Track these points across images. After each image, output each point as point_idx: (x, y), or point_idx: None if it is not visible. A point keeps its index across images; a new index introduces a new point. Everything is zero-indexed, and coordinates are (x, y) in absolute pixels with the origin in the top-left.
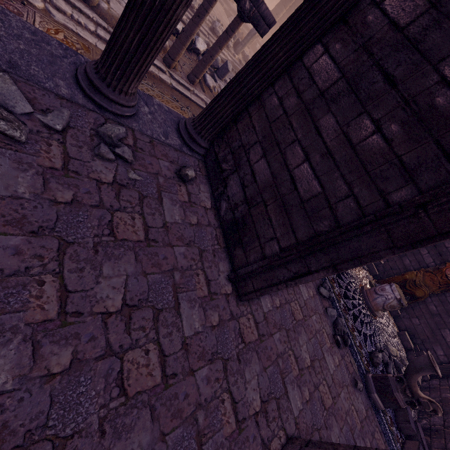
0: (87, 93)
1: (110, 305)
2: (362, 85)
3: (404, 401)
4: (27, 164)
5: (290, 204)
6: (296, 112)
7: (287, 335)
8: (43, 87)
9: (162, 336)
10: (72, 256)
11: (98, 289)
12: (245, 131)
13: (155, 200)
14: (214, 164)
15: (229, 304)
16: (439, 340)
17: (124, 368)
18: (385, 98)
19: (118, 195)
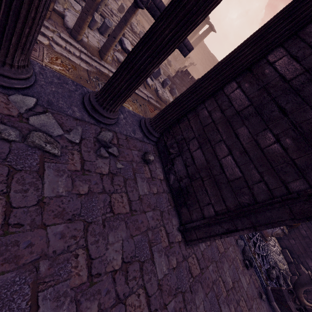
0: (90, 113)
1: (115, 264)
2: (264, 111)
3: (295, 307)
4: (62, 170)
5: (220, 182)
6: (221, 122)
7: (217, 265)
8: (66, 114)
9: (146, 282)
10: (91, 233)
11: (108, 253)
12: (185, 130)
13: (132, 180)
14: (164, 148)
15: (181, 249)
16: (310, 255)
17: (127, 311)
18: (281, 122)
19: (112, 182)
